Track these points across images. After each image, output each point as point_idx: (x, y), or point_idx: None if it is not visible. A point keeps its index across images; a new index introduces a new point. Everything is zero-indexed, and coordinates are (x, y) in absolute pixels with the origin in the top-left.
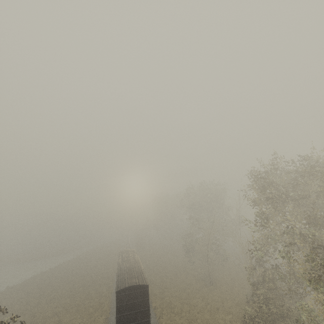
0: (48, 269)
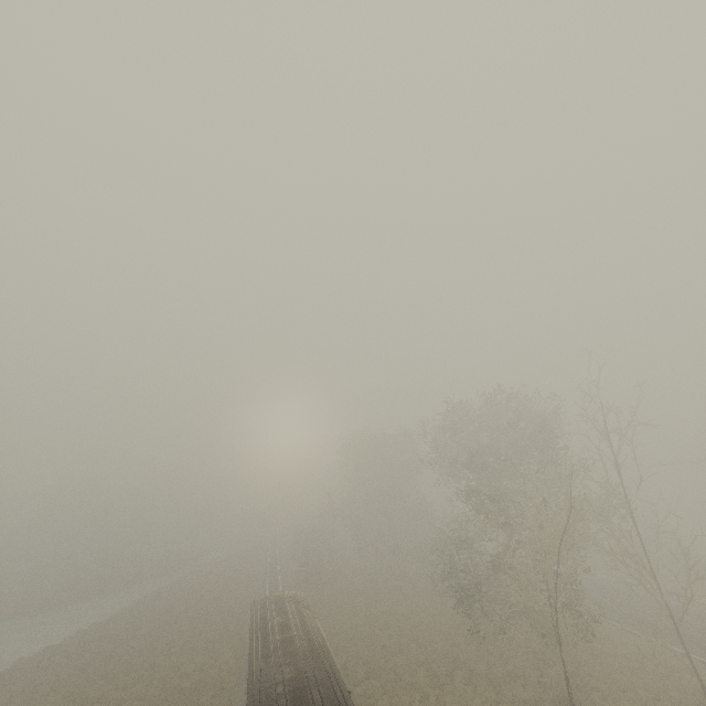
0: (43, 650)
